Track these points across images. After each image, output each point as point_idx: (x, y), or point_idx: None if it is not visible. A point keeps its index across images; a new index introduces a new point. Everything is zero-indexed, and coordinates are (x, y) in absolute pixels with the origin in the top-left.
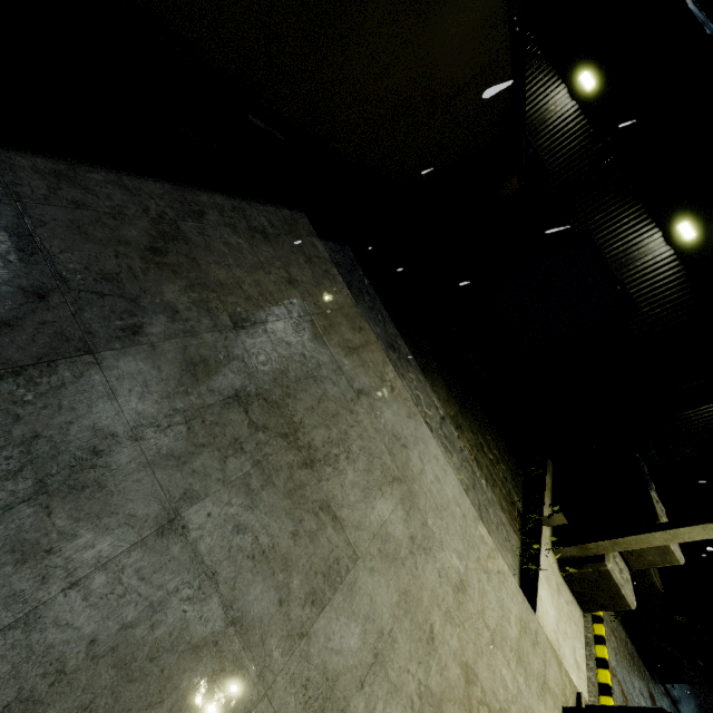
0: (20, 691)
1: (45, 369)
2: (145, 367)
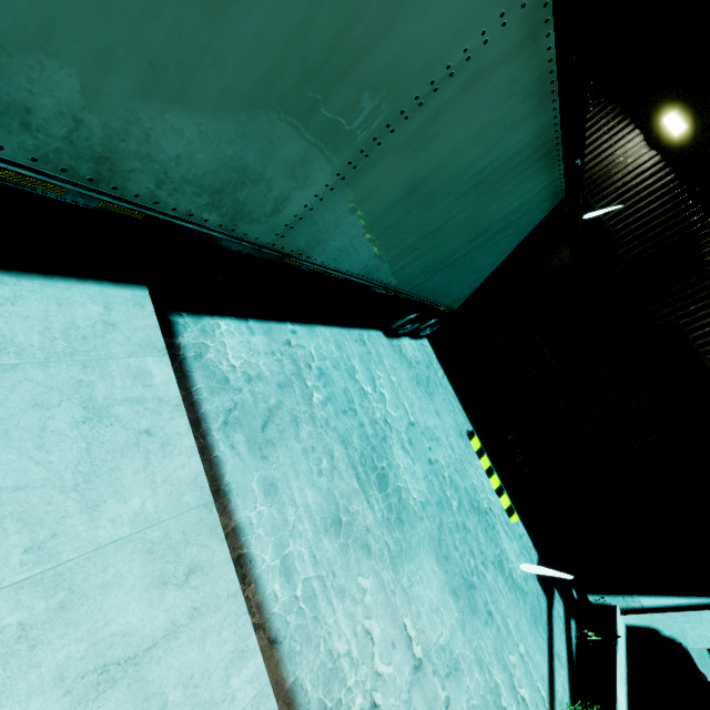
0: None
1: None
2: None
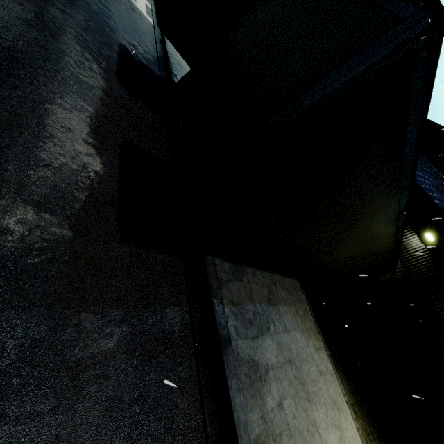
0: (264, 438)
1: (257, 338)
2: (271, 343)
